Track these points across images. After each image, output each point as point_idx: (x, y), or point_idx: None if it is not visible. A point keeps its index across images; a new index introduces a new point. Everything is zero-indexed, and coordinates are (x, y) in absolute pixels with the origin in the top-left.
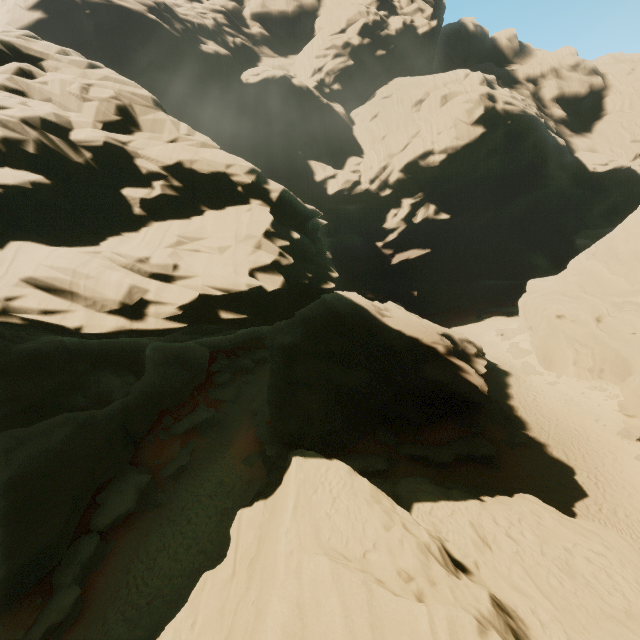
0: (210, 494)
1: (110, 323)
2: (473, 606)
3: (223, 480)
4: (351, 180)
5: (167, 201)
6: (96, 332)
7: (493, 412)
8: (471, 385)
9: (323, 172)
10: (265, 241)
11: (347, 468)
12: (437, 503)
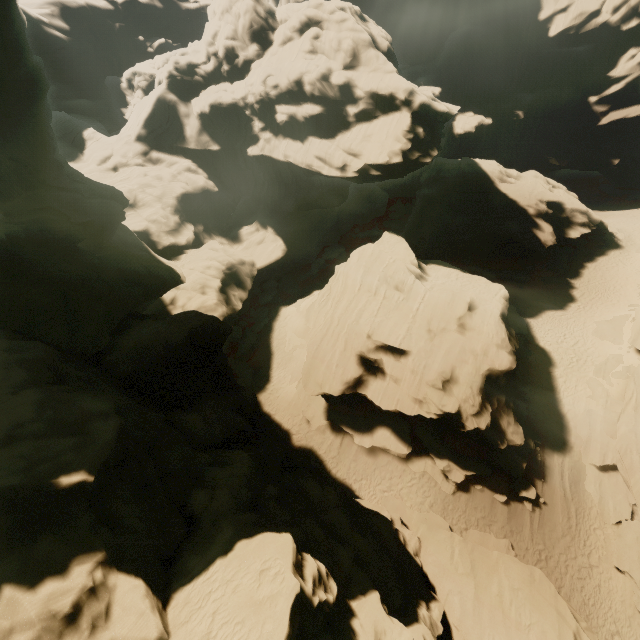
0: None
1: (335, 172)
2: (406, 264)
3: None
4: (586, 12)
5: (364, 111)
6: (331, 175)
7: (557, 264)
8: (534, 238)
9: (553, 5)
10: (400, 136)
11: (402, 239)
12: (440, 266)
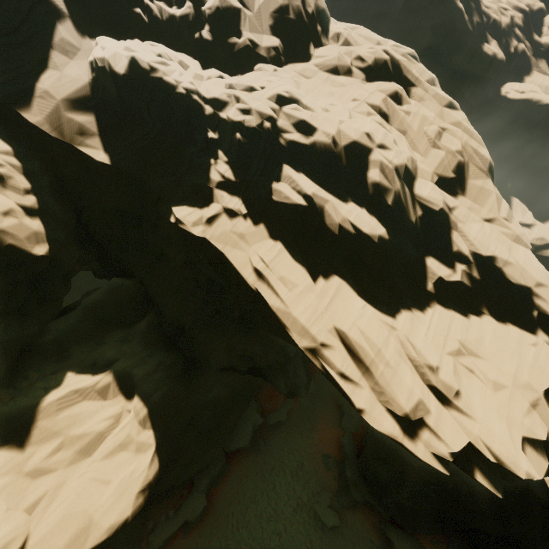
0: (292, 470)
1: (387, 425)
2: None
3: (304, 463)
4: (547, 239)
5: (456, 286)
6: (374, 426)
7: None
8: None
9: (521, 216)
10: (544, 402)
11: None
12: None
